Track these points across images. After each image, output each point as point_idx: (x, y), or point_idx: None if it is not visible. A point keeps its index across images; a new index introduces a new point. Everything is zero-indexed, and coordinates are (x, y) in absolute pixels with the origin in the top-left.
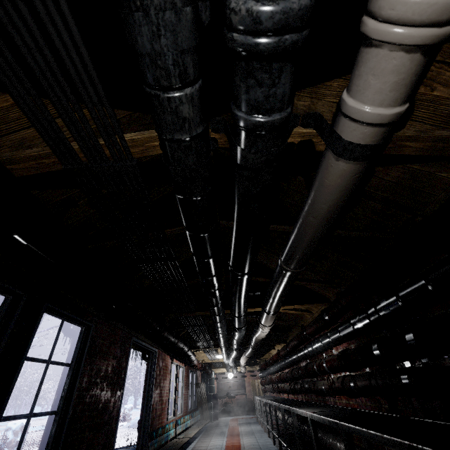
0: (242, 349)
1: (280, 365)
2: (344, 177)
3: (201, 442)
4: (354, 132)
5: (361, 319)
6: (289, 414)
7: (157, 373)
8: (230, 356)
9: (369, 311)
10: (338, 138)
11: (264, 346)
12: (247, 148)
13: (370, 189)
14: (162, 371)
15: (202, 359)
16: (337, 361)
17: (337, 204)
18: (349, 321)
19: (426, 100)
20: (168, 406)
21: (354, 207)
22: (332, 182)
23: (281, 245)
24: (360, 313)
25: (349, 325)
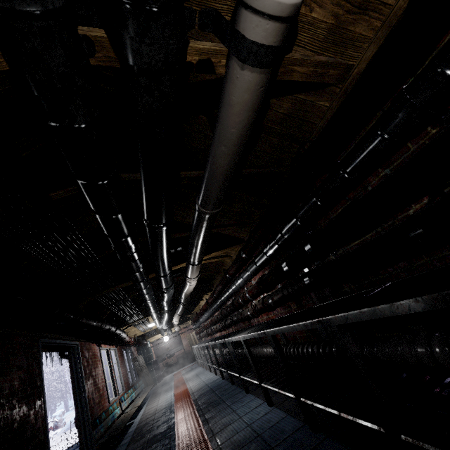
0: (173, 310)
1: (210, 312)
2: (250, 91)
3: (150, 405)
4: (257, 29)
5: (272, 246)
6: (224, 347)
7: (85, 365)
8: (163, 319)
9: (277, 237)
10: (241, 38)
11: (193, 301)
12: (139, 38)
13: (267, 123)
14: (91, 361)
15: (134, 334)
16: (257, 288)
17: (246, 126)
18: (262, 252)
19: (307, 23)
20: (107, 390)
21: (256, 144)
22: (240, 99)
23: (194, 196)
24: (270, 241)
25: (262, 255)
